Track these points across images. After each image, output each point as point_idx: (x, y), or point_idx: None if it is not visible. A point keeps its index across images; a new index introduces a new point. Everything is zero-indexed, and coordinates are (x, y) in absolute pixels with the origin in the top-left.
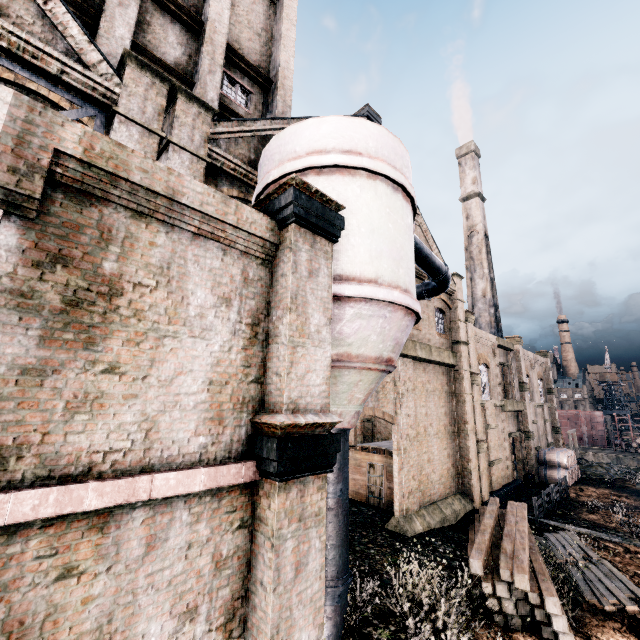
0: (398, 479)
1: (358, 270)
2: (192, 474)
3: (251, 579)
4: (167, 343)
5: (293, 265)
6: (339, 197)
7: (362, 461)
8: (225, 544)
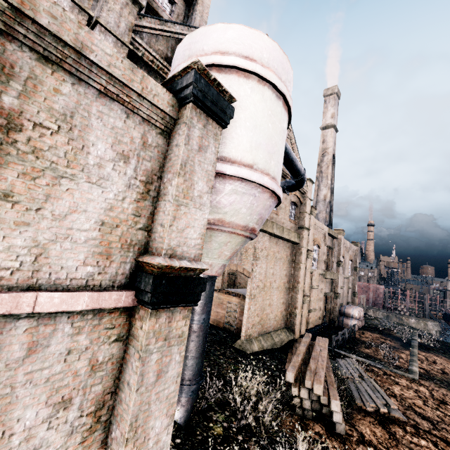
0: (247, 315)
1: (239, 155)
2: (76, 296)
3: (121, 380)
4: (64, 183)
5: (186, 138)
6: (233, 94)
7: (224, 300)
8: (102, 352)
